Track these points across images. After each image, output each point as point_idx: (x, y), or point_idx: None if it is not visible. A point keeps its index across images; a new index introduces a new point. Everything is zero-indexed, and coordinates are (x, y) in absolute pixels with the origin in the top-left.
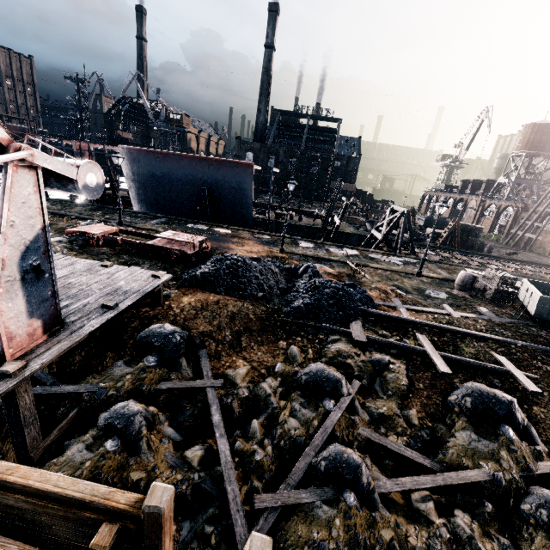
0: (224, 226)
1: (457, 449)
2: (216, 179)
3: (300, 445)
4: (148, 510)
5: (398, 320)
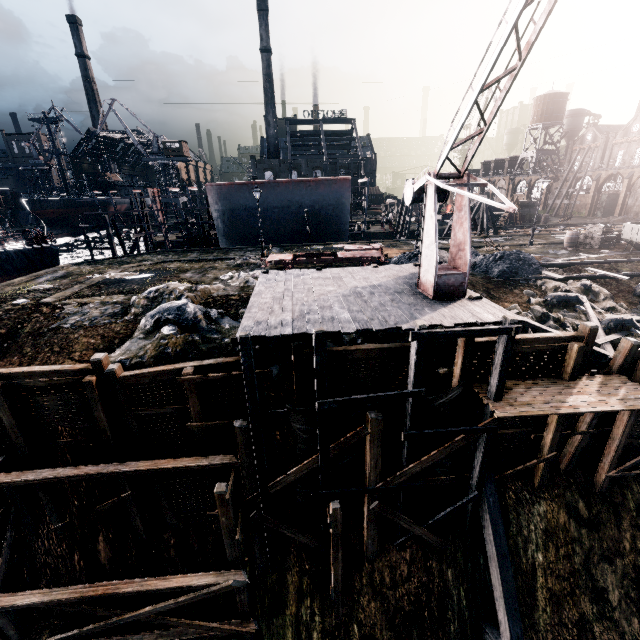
0: (334, 243)
1: None
2: (313, 199)
3: None
4: (592, 328)
5: (568, 264)
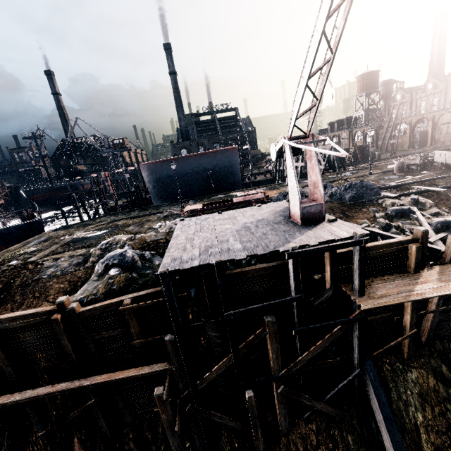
0: (231, 192)
1: None
2: (213, 164)
3: None
4: (424, 231)
5: (399, 185)
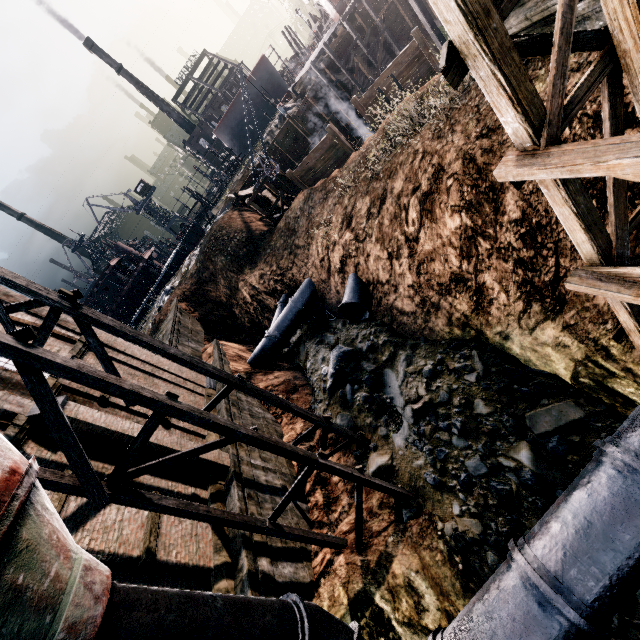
0: None
1: None
2: (259, 86)
3: None
4: None
5: None
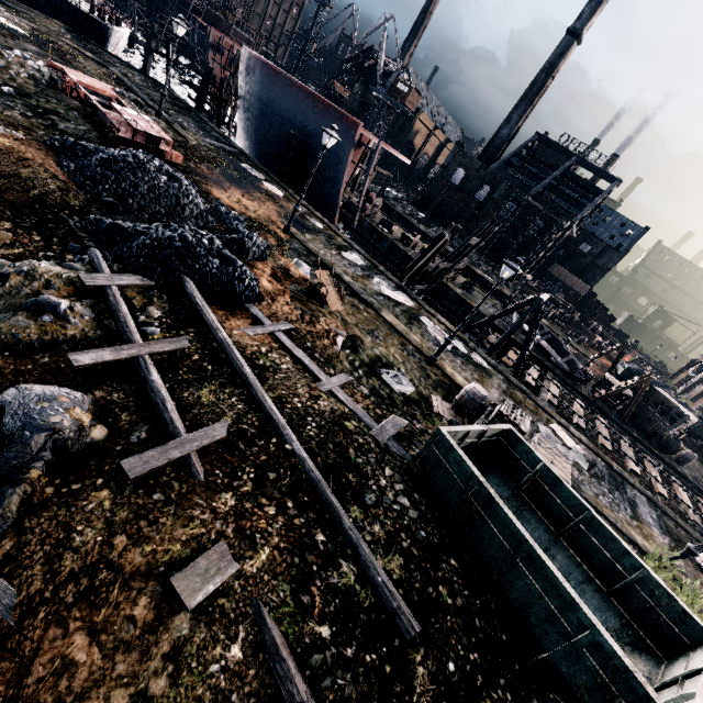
0: (289, 191)
1: None
2: (315, 129)
3: None
4: None
5: (200, 315)
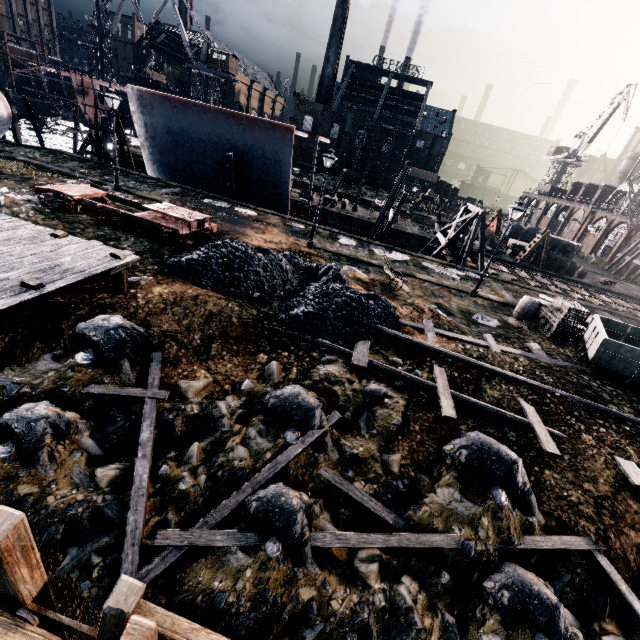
0: (251, 206)
1: (433, 507)
2: (246, 143)
3: (240, 479)
4: None
5: (417, 346)
